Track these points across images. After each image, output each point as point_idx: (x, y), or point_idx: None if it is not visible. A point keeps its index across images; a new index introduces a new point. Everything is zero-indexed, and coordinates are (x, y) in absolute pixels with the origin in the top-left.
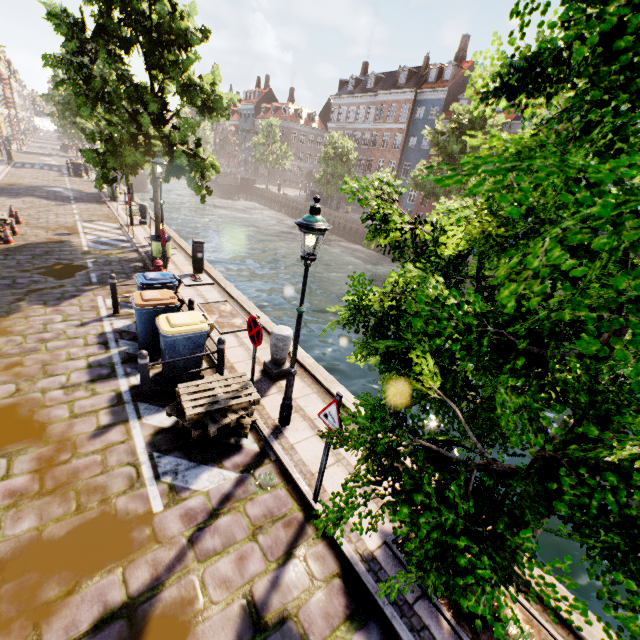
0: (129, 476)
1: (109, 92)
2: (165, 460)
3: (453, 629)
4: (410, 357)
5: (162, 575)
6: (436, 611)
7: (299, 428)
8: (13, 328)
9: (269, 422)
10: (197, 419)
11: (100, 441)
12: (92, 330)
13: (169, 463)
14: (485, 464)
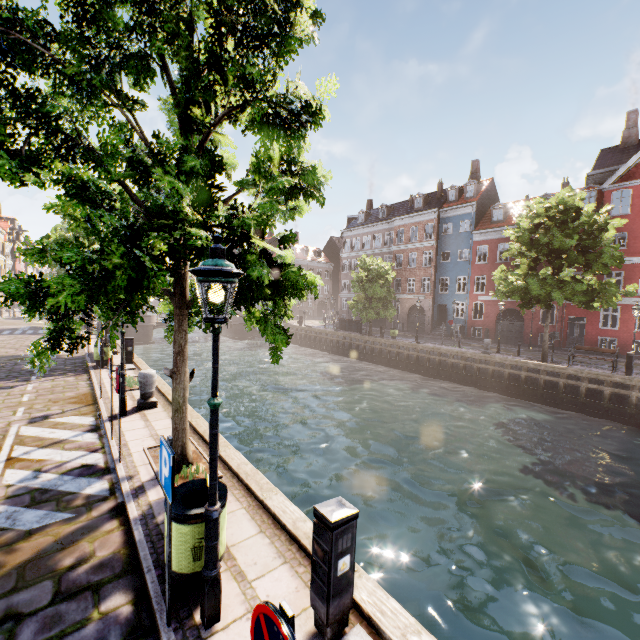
0: None
1: (87, 145)
2: None
3: None
4: None
5: None
6: None
7: None
8: None
9: None
10: None
11: None
12: None
13: None
14: None
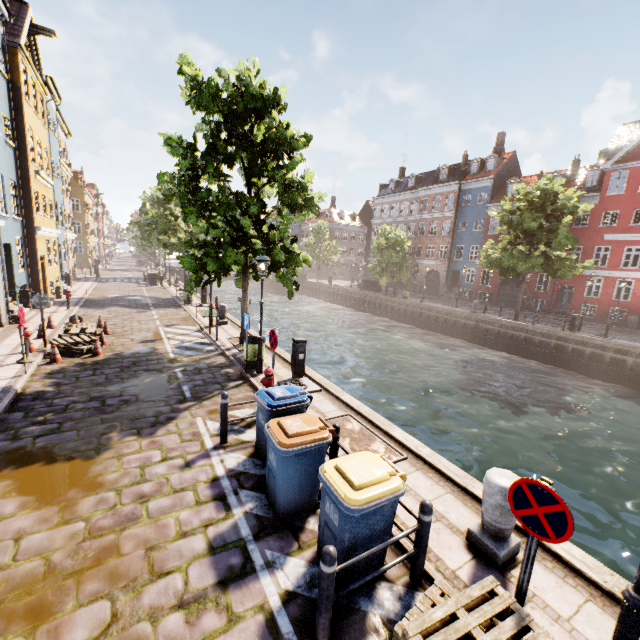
0: None
1: (212, 201)
2: None
3: None
4: None
5: None
6: None
7: None
8: (104, 477)
9: None
10: None
11: None
12: (200, 473)
13: None
14: None
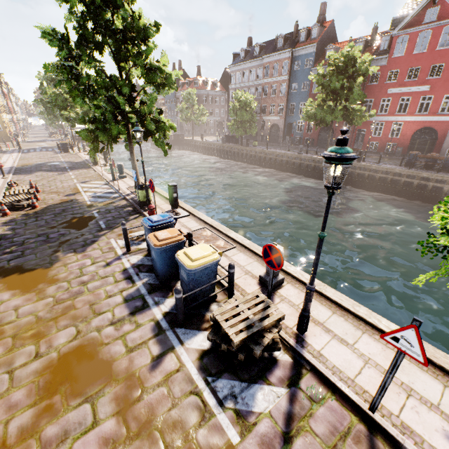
0: (196, 406)
1: (92, 85)
2: (219, 384)
3: None
4: None
5: None
6: None
7: (316, 333)
8: (58, 276)
9: (288, 331)
10: (241, 344)
11: (159, 372)
12: (116, 268)
13: (224, 386)
14: None
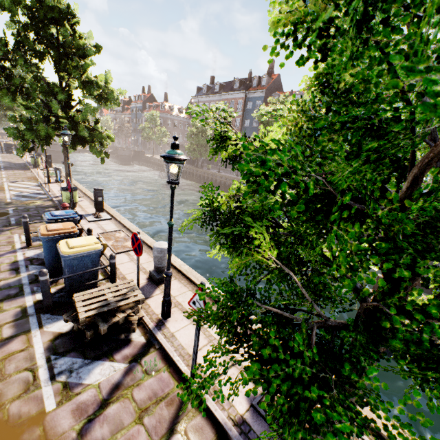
0: (25, 380)
1: (27, 87)
2: (61, 361)
3: None
4: (252, 239)
5: None
6: None
7: (178, 319)
8: None
9: (153, 317)
10: (89, 321)
11: (1, 352)
12: (6, 260)
13: (65, 363)
14: (322, 321)
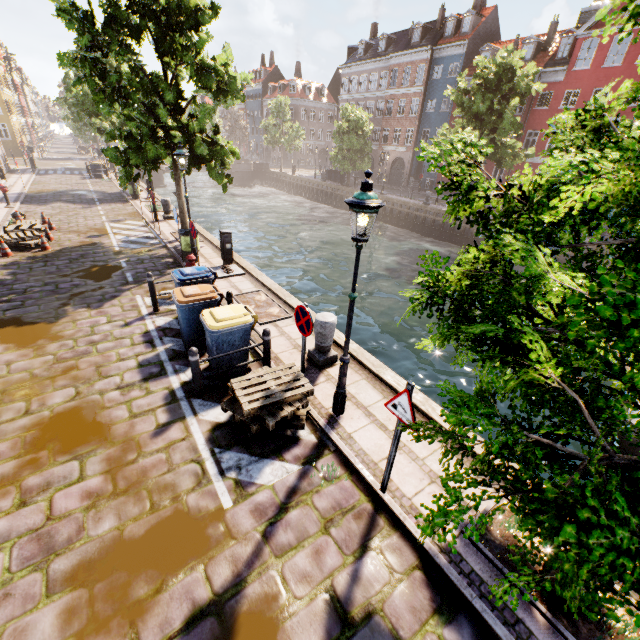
0: (195, 473)
1: (124, 86)
2: (227, 455)
3: (550, 622)
4: (512, 343)
5: (243, 571)
6: (528, 603)
7: (354, 416)
8: (63, 333)
9: (323, 412)
10: (254, 414)
11: (162, 439)
12: (136, 329)
13: (231, 458)
14: (606, 458)
